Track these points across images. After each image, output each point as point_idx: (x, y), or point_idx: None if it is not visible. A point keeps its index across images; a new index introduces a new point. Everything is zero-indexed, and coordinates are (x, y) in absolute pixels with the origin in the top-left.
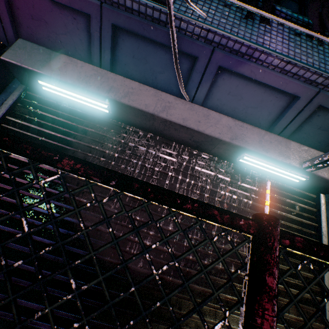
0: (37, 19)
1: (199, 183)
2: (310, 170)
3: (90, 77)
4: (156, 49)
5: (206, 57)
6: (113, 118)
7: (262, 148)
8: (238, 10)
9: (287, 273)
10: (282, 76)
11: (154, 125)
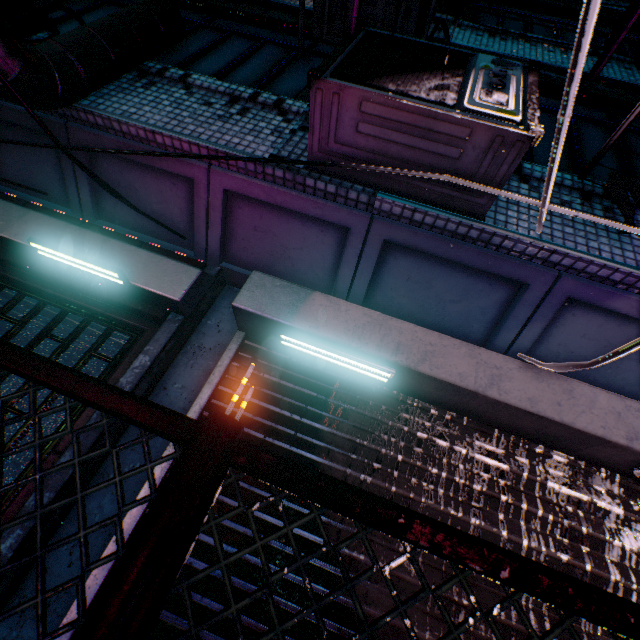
0: (261, 231)
1: (565, 519)
2: None
3: (363, 327)
4: (450, 270)
5: (544, 284)
6: (385, 385)
7: None
8: (584, 209)
9: None
10: None
11: (468, 404)
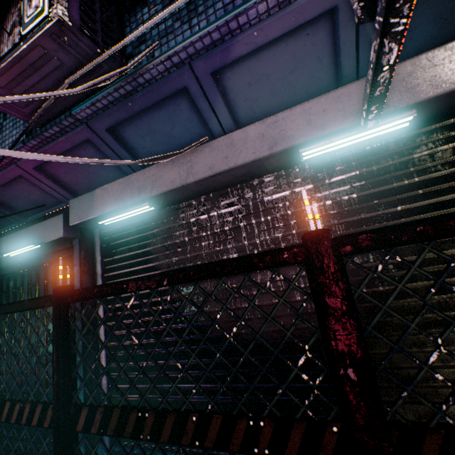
0: (69, 172)
1: (277, 214)
2: (373, 125)
3: (122, 192)
4: (150, 115)
5: (191, 79)
6: (165, 207)
7: (315, 129)
8: None
9: (364, 282)
10: (287, 11)
11: (195, 190)
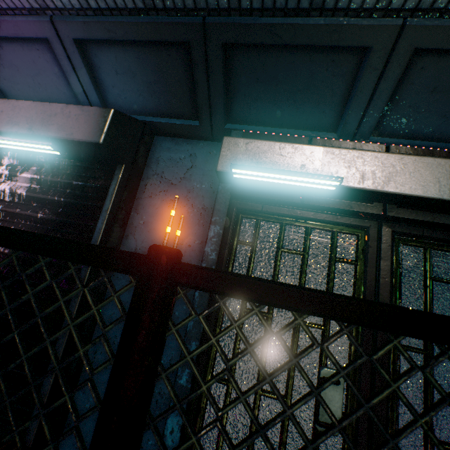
0: None
1: None
2: None
3: None
4: None
5: None
6: None
7: None
8: None
9: None
10: (6, 19)
11: None
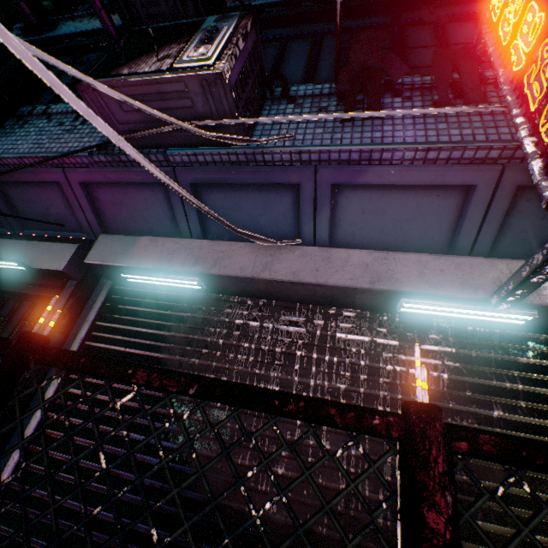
0: (118, 204)
1: (347, 359)
2: (505, 308)
3: (173, 253)
4: (246, 191)
5: (310, 180)
6: (211, 292)
7: (427, 284)
8: (338, 108)
9: (476, 503)
10: (430, 168)
11: (261, 289)
